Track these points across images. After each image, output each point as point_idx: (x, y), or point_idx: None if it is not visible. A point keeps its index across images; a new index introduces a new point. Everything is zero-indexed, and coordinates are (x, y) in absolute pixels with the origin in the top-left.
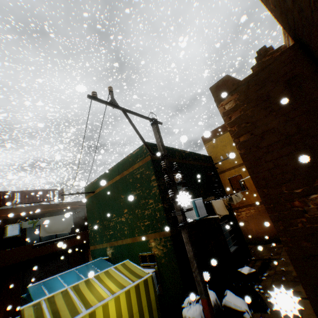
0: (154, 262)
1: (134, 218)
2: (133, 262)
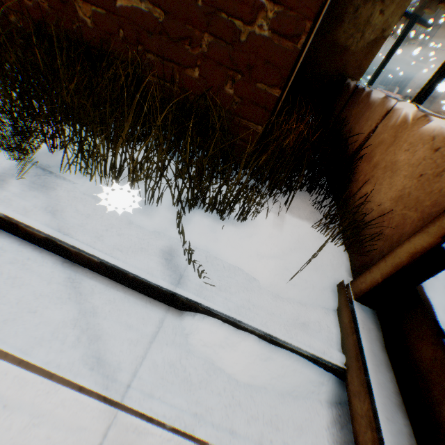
0: None
1: None
2: None
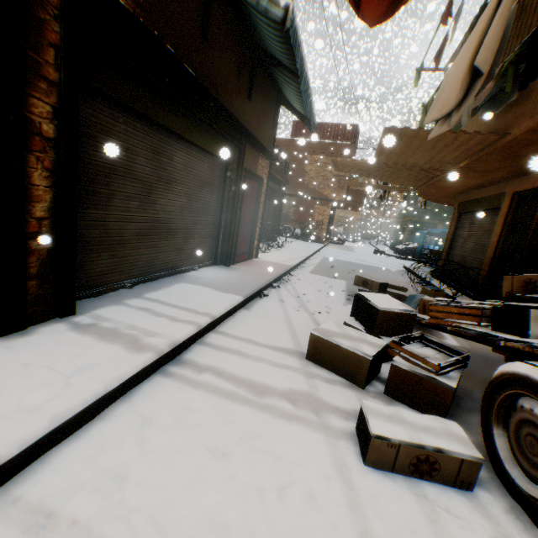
0: None
1: None
2: None
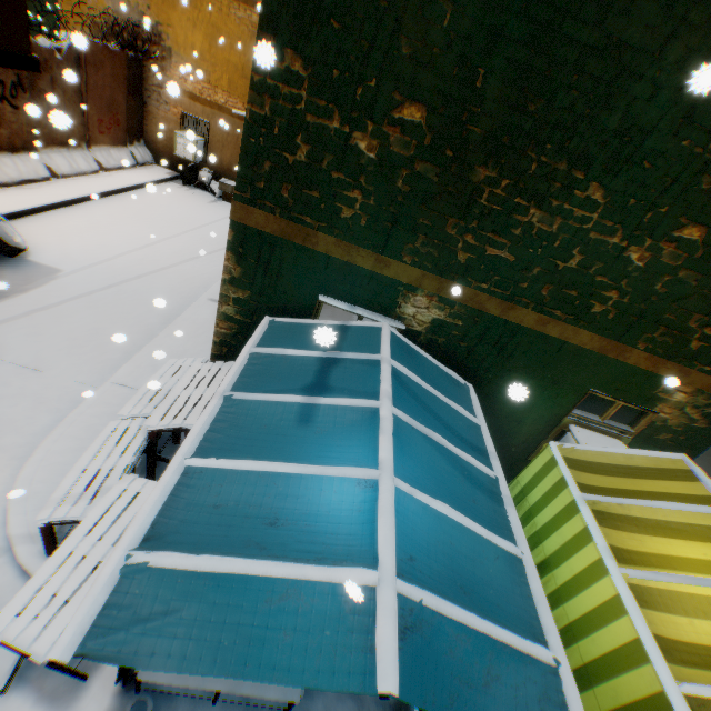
0: (622, 426)
1: (698, 296)
2: (544, 396)
